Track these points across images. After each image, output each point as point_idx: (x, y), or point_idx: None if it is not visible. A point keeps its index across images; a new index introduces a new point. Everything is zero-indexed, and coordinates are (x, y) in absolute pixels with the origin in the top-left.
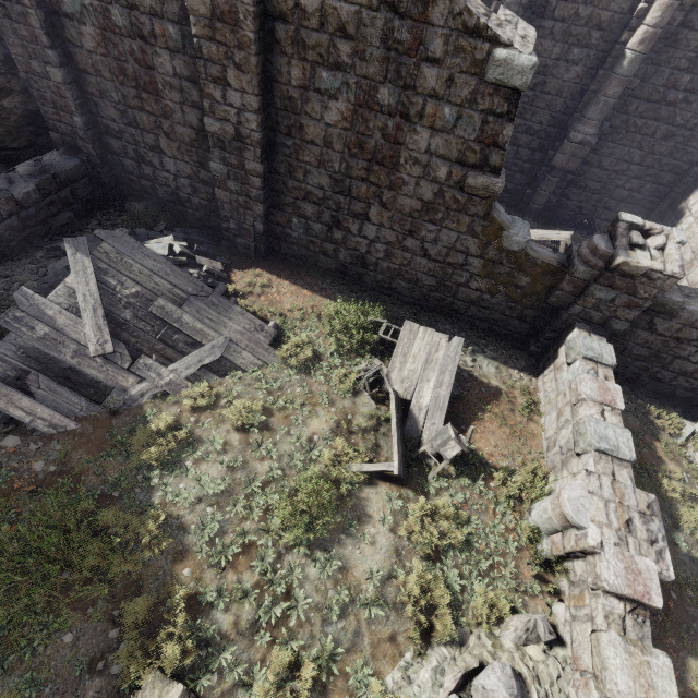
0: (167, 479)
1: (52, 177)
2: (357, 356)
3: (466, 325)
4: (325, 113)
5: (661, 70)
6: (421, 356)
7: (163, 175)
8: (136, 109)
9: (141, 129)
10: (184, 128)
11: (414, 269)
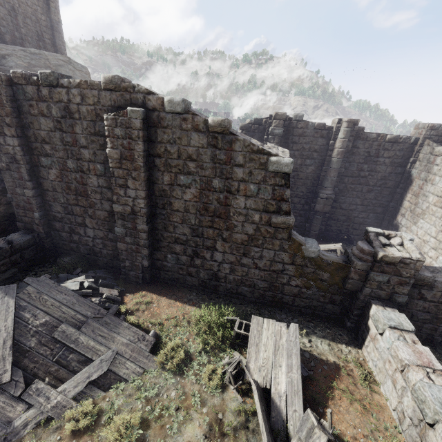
0: None
1: (9, 247)
2: (220, 351)
3: (296, 313)
4: (184, 195)
5: (352, 164)
6: (270, 343)
7: (85, 238)
8: (74, 205)
9: (75, 215)
10: (101, 211)
11: (251, 277)
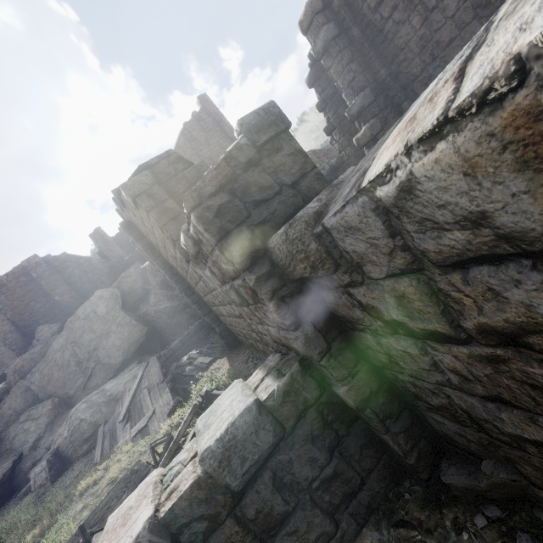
0: (74, 504)
1: (187, 334)
2: (192, 425)
3: None
4: (174, 263)
5: None
6: None
7: None
8: None
9: None
10: None
11: (247, 329)
